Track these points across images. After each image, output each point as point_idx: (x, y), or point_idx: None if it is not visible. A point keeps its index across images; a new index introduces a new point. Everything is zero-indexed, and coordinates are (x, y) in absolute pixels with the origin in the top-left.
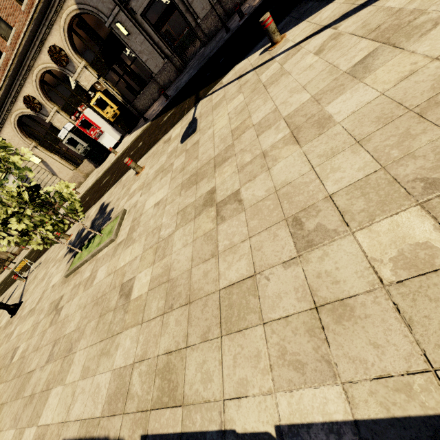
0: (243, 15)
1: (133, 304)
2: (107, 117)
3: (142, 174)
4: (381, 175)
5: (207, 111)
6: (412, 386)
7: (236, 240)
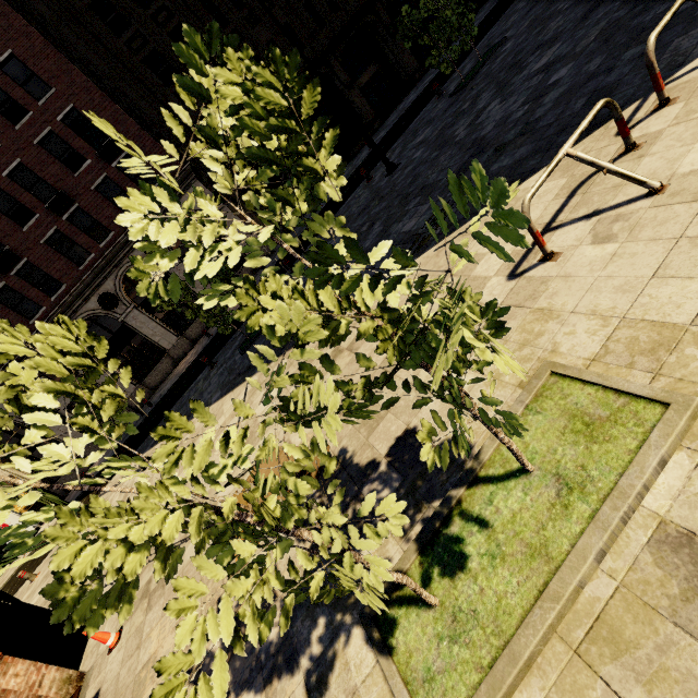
0: (152, 404)
1: None
2: (19, 511)
3: (35, 582)
4: None
5: None
6: None
7: None
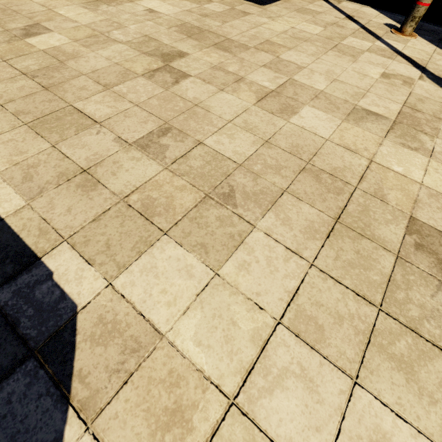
0: None
1: (20, 44)
2: None
3: None
4: (231, 167)
5: (295, 4)
6: (48, 235)
7: (130, 96)
